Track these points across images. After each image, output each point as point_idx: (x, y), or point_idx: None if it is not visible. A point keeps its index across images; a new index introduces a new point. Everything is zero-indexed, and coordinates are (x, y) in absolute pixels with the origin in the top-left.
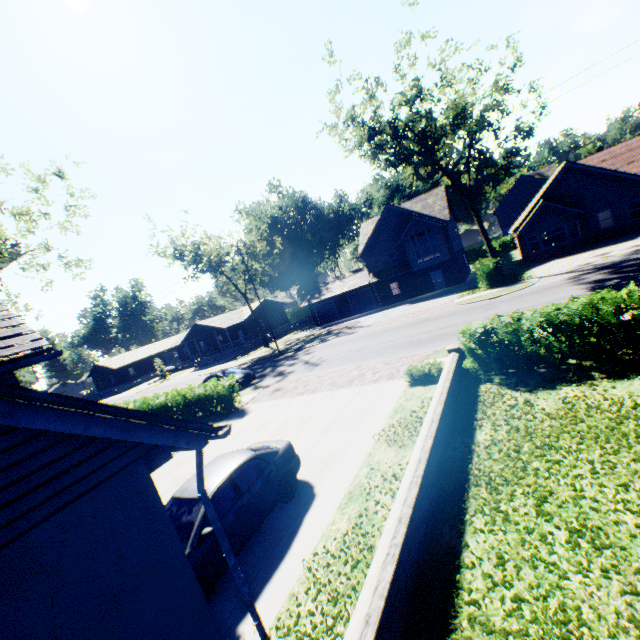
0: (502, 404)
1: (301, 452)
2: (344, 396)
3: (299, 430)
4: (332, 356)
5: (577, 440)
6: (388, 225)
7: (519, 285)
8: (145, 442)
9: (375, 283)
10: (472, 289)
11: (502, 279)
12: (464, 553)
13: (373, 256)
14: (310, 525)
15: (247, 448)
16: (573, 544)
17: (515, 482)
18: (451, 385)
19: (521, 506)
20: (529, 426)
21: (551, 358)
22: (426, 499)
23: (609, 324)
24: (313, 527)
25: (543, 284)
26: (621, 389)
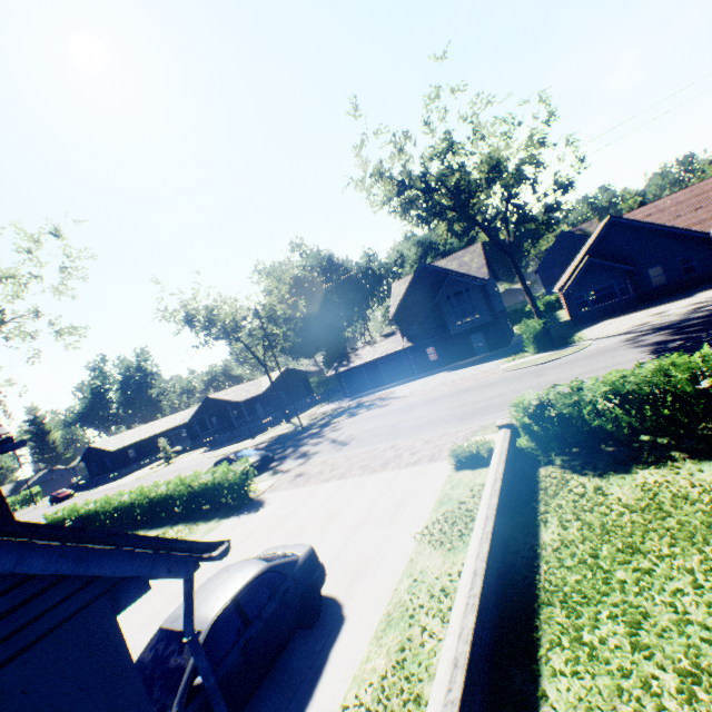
0: (568, 492)
1: (327, 557)
2: (378, 483)
3: (325, 527)
4: (363, 433)
5: (668, 541)
6: (422, 285)
7: (570, 348)
8: (107, 575)
9: (410, 348)
10: (518, 353)
11: (551, 342)
12: (542, 708)
13: (407, 318)
14: (338, 663)
15: (259, 557)
16: (688, 695)
17: (598, 600)
18: (505, 469)
19: (610, 635)
20: (605, 522)
21: (621, 434)
22: (486, 627)
23: (685, 393)
24: (342, 666)
25: (597, 347)
26: (710, 472)
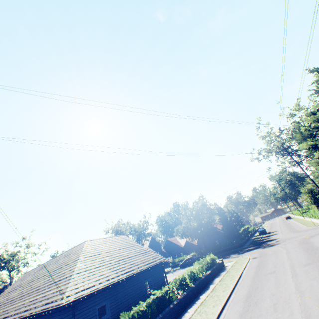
0: None
1: None
2: None
3: None
4: None
5: None
6: None
7: None
8: None
9: None
10: None
11: None
12: None
13: None
14: None
15: None
16: None
17: None
18: None
19: None
20: None
21: None
22: None
23: None
24: None
25: None
26: None
